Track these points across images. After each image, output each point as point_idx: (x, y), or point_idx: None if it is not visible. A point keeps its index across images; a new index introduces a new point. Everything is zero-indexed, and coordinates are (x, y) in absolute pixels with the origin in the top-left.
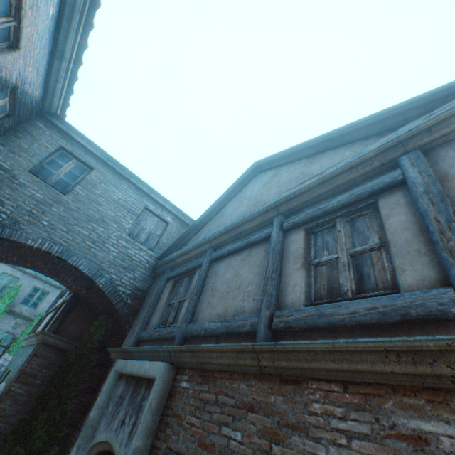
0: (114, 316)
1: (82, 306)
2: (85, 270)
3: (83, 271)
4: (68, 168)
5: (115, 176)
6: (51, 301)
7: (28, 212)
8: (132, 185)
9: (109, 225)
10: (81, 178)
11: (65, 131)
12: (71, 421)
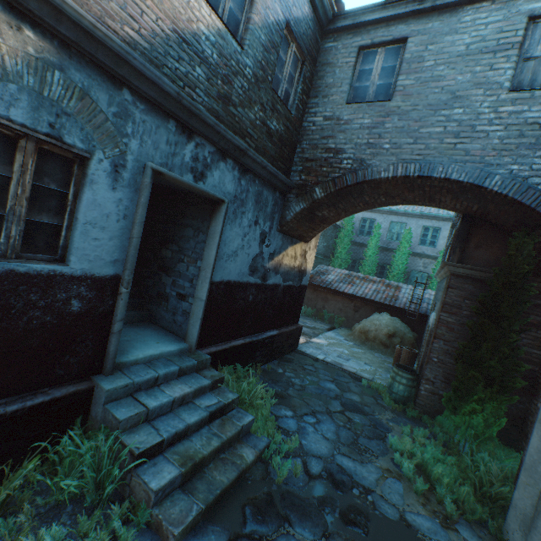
0: (540, 226)
1: (480, 227)
2: (460, 178)
3: (457, 180)
4: (378, 68)
5: (442, 19)
6: (446, 236)
7: (366, 145)
8: (480, 5)
9: (467, 99)
10: (397, 65)
11: (352, 26)
12: (529, 357)
